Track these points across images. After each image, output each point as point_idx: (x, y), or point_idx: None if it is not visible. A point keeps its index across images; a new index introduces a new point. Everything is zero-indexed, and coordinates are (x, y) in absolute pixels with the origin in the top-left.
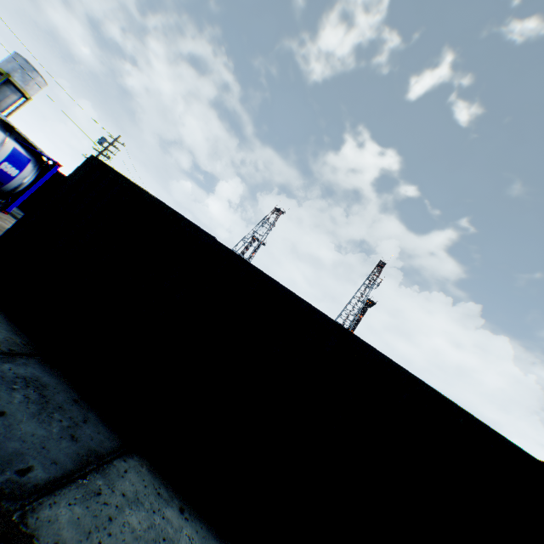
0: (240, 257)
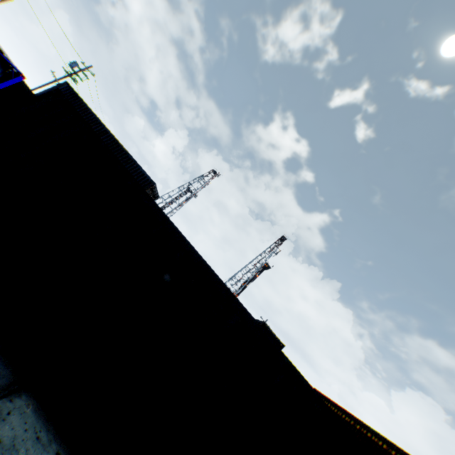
0: (174, 226)
